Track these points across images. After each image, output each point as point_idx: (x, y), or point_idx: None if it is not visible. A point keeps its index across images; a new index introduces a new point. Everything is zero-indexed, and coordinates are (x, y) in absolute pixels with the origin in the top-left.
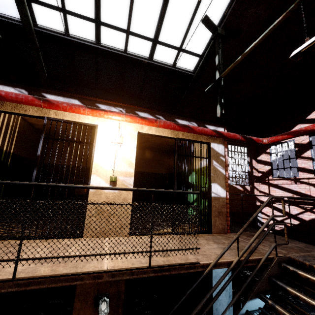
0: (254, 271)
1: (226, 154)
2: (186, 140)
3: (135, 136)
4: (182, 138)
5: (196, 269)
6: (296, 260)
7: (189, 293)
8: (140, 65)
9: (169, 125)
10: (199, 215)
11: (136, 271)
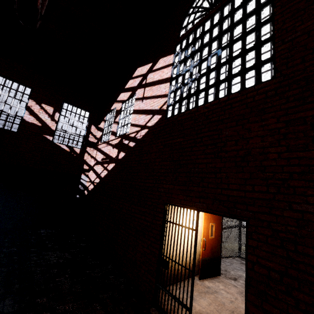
0: None
1: None
2: None
3: None
4: None
5: None
6: None
7: None
8: None
9: None
10: None
11: None
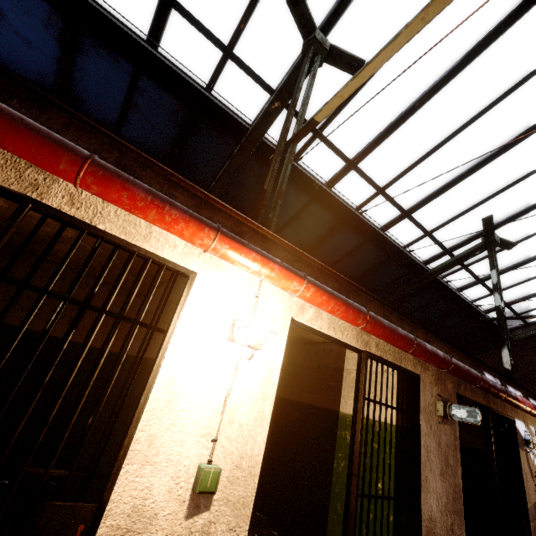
0: None
1: None
2: None
3: None
4: None
5: None
6: None
7: None
8: (474, 316)
9: None
10: None
11: None
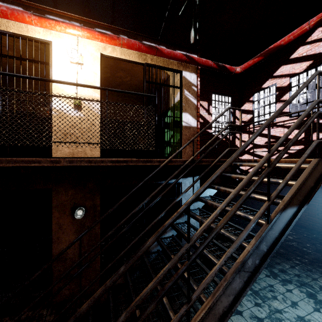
0: (207, 168)
1: (198, 84)
2: (156, 66)
3: (98, 57)
4: (151, 63)
5: (152, 163)
6: (245, 160)
7: (145, 180)
8: None
9: (134, 44)
10: (170, 142)
11: (93, 160)
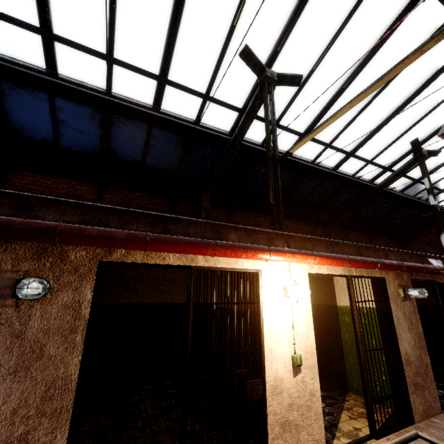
0: None
1: None
2: None
3: None
4: None
5: None
6: None
7: None
8: (417, 205)
9: None
10: None
11: None
